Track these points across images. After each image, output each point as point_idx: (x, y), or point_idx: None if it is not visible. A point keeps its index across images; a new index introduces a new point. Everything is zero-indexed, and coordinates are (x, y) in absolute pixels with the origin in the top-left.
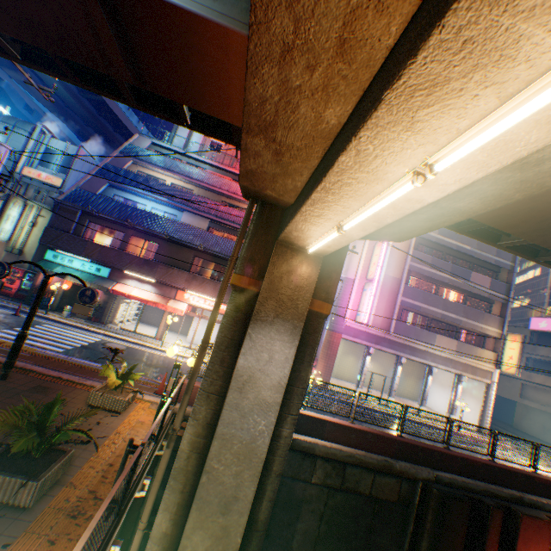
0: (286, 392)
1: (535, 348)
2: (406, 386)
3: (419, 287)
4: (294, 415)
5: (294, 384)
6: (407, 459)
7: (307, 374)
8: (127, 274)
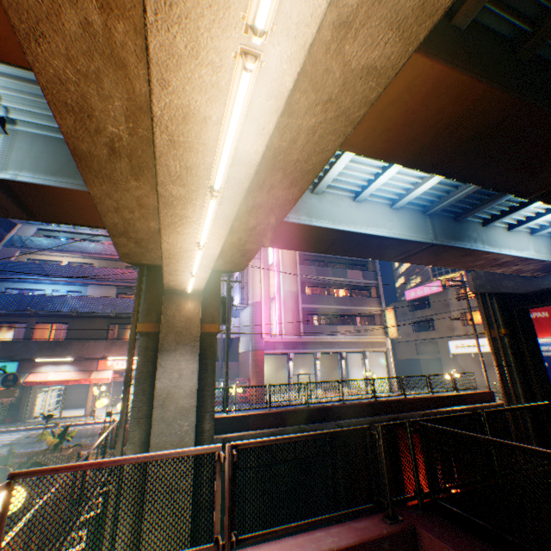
0: (200, 397)
1: (414, 313)
2: (336, 377)
3: (315, 293)
4: (211, 411)
5: (205, 389)
6: (316, 421)
7: (214, 378)
8: (39, 361)
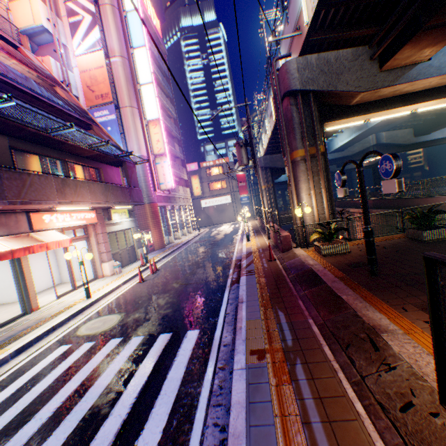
0: None
1: None
2: None
3: None
4: None
5: None
6: None
7: None
8: None
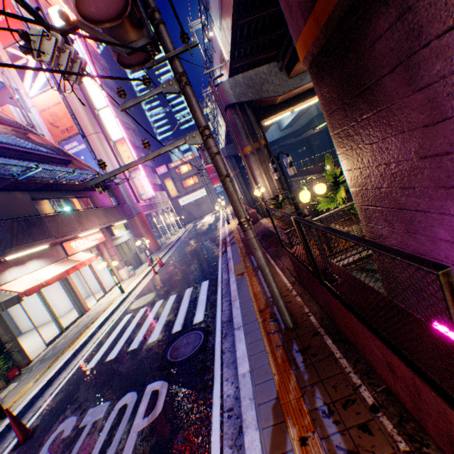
0: None
1: None
2: None
3: None
4: None
5: None
6: None
7: None
8: None
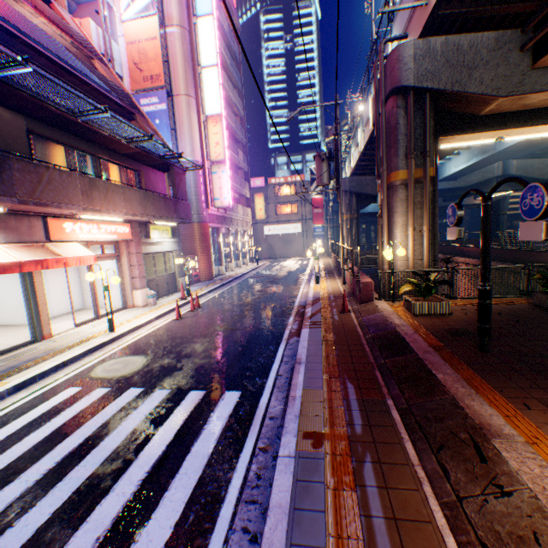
0: None
1: None
2: None
3: None
4: None
5: None
6: None
7: None
8: None
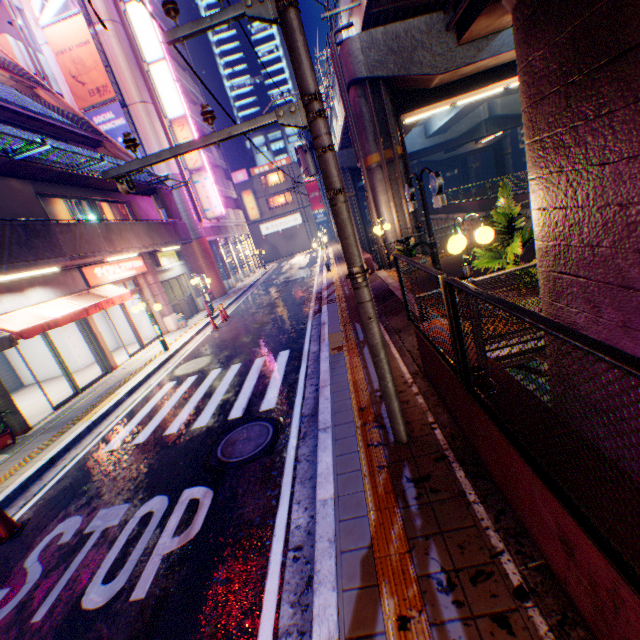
0: None
1: None
2: None
3: None
4: None
5: None
6: None
7: None
8: None
